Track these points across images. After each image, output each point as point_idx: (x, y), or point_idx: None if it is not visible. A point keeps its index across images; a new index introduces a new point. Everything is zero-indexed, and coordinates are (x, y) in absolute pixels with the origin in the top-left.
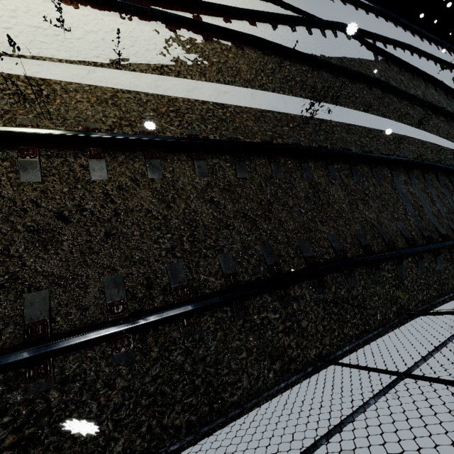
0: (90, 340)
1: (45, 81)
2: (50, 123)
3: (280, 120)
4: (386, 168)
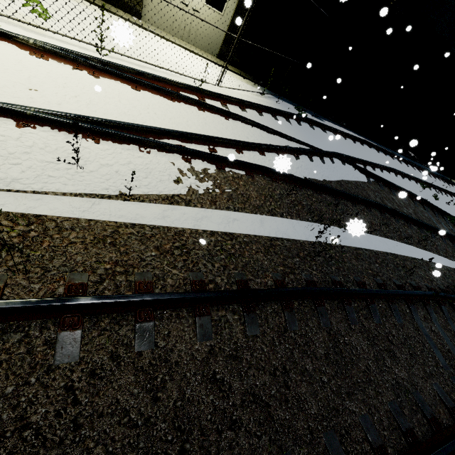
0: None
1: (39, 217)
2: (24, 279)
3: (290, 249)
4: (402, 301)
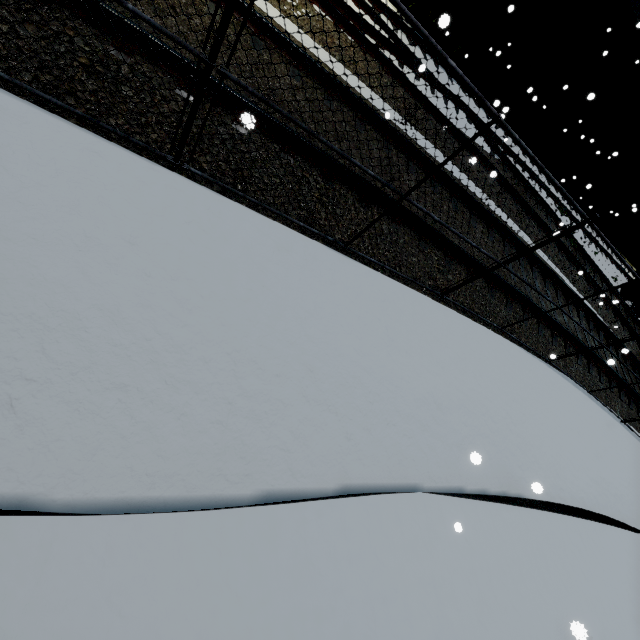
0: (170, 53)
1: None
2: None
3: (379, 113)
4: (467, 210)
